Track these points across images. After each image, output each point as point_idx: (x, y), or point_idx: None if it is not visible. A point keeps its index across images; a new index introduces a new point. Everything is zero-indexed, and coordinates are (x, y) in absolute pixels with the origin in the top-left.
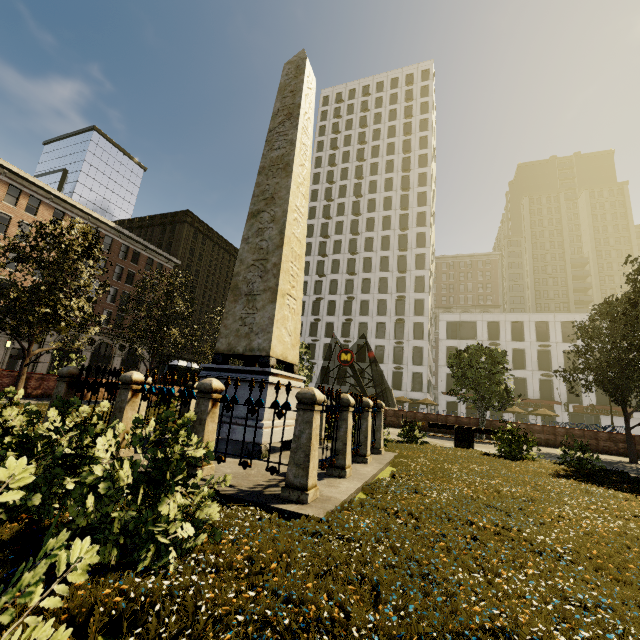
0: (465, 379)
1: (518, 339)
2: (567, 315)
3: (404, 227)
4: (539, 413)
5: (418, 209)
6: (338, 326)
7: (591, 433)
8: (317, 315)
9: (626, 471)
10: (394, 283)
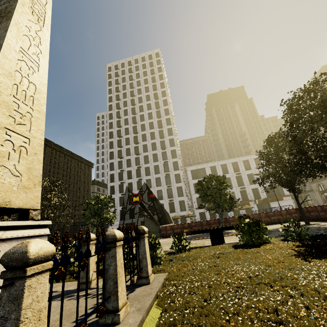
0: (207, 197)
1: (226, 173)
2: (244, 157)
3: (160, 126)
4: (245, 208)
5: (166, 117)
6: (135, 184)
7: (278, 212)
8: (122, 180)
9: (317, 232)
10: (161, 155)
